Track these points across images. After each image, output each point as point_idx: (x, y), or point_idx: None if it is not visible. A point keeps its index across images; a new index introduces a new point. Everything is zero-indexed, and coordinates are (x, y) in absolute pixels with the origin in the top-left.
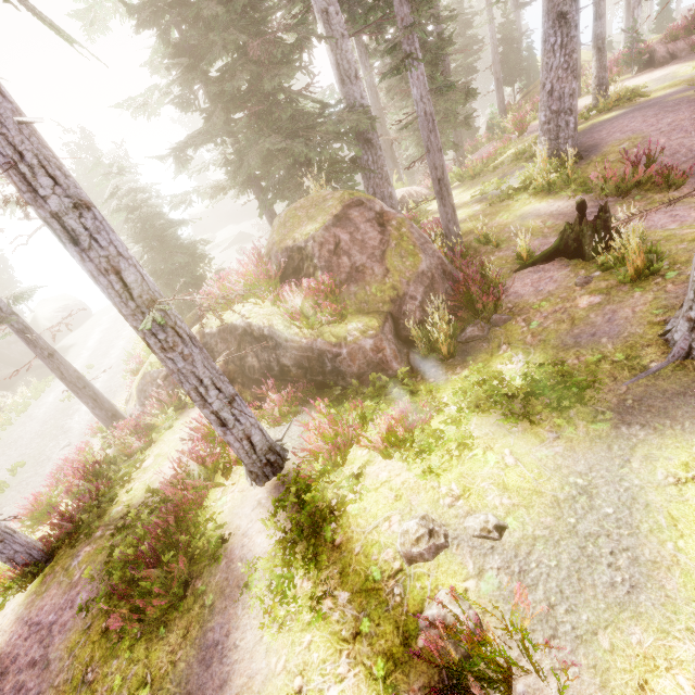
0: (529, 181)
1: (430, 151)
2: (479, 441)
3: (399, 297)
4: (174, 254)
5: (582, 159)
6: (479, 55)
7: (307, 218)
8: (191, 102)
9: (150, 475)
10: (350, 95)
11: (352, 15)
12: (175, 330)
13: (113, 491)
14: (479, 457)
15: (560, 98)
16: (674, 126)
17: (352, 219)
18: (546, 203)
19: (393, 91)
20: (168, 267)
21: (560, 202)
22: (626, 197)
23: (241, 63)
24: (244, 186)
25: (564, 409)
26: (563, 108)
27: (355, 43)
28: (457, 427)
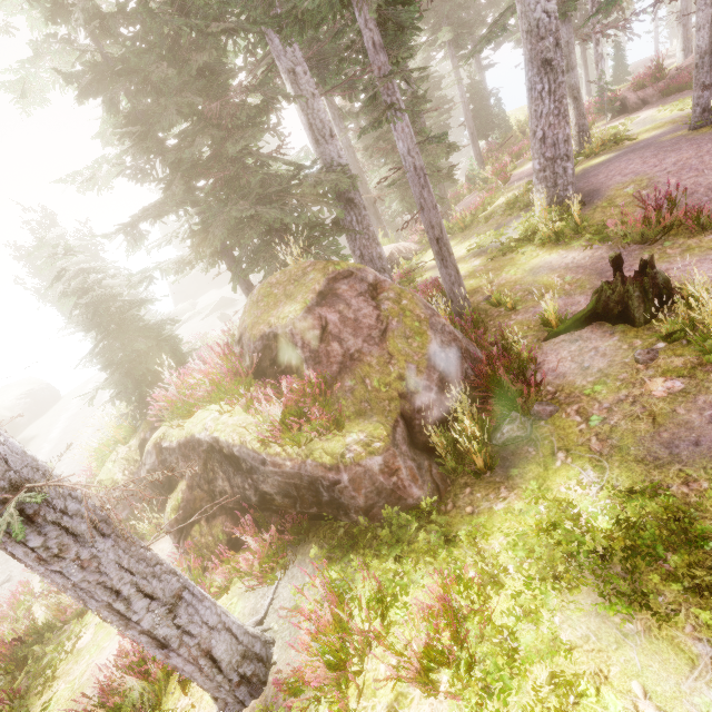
0: (531, 232)
1: (424, 208)
2: (579, 657)
3: (408, 388)
4: (135, 339)
5: (585, 204)
6: (450, 114)
7: (285, 296)
8: (147, 172)
9: (82, 668)
10: (326, 154)
11: (322, 78)
12: (61, 526)
13: (25, 704)
14: (592, 704)
15: (554, 144)
16: (681, 165)
17: (340, 295)
18: (557, 255)
19: (371, 150)
20: (128, 354)
21: (574, 253)
22: (652, 243)
23: (202, 129)
24: (214, 257)
25: (709, 596)
26: (558, 154)
27: (328, 107)
28: (536, 626)
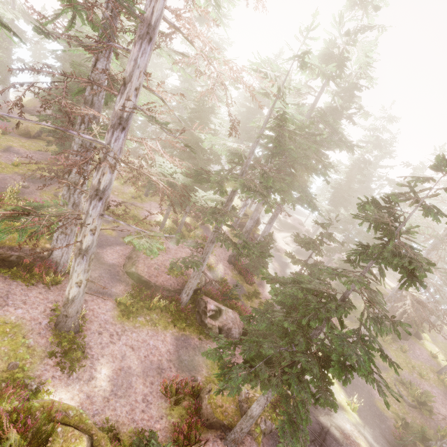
0: None
1: None
2: None
3: (30, 107)
4: None
5: None
6: None
7: None
8: None
9: None
10: None
11: None
12: None
13: None
14: None
15: None
16: None
17: None
18: None
19: None
20: None
21: None
22: None
23: None
24: None
25: None
26: None
27: None
28: None
